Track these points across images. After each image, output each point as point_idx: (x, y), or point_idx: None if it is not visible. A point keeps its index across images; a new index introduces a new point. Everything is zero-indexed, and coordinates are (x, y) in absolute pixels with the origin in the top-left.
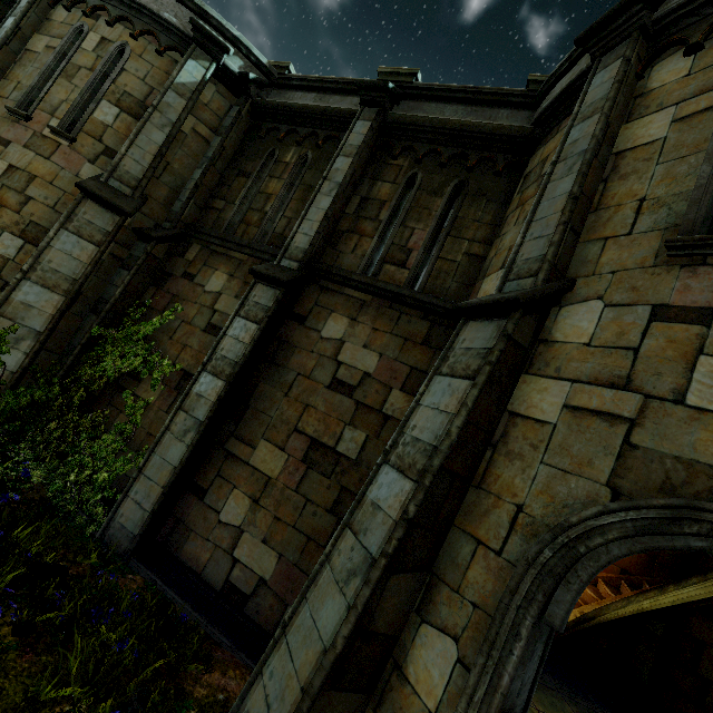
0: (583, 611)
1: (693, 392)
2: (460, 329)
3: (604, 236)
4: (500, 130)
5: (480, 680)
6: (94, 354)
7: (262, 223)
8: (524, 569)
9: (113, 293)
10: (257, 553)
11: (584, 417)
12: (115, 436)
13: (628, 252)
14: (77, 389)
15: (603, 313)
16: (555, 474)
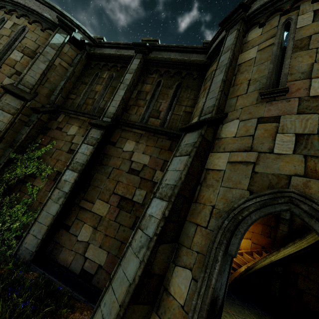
0: (248, 265)
1: (276, 148)
2: (183, 137)
3: (237, 95)
4: (194, 62)
5: (202, 284)
6: (11, 167)
7: (93, 103)
8: (217, 231)
9: (20, 137)
10: (97, 253)
11: (236, 165)
12: (22, 206)
13: (246, 100)
14: (2, 184)
15: (239, 124)
16: (226, 190)
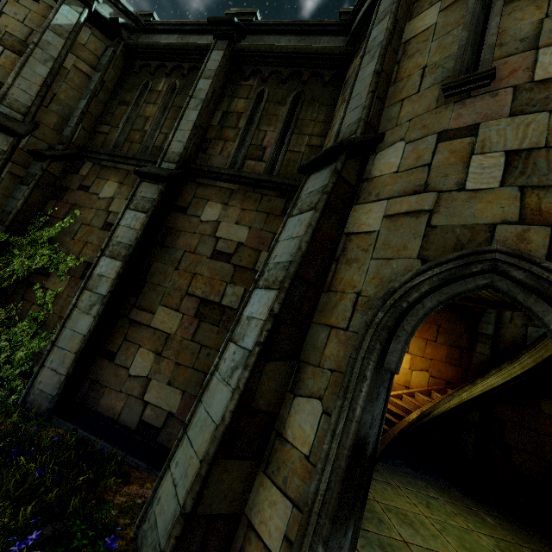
0: (422, 410)
1: (470, 181)
2: (304, 183)
3: (401, 99)
4: (323, 50)
5: (340, 417)
6: (2, 258)
7: (143, 139)
8: (364, 330)
9: (15, 205)
10: (164, 393)
11: (398, 219)
12: (29, 324)
13: (418, 104)
14: None
15: (405, 149)
16: (381, 263)
